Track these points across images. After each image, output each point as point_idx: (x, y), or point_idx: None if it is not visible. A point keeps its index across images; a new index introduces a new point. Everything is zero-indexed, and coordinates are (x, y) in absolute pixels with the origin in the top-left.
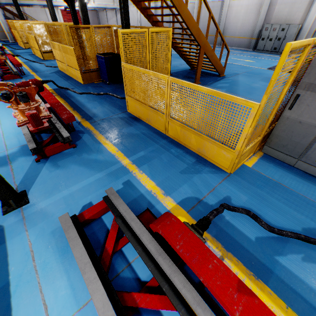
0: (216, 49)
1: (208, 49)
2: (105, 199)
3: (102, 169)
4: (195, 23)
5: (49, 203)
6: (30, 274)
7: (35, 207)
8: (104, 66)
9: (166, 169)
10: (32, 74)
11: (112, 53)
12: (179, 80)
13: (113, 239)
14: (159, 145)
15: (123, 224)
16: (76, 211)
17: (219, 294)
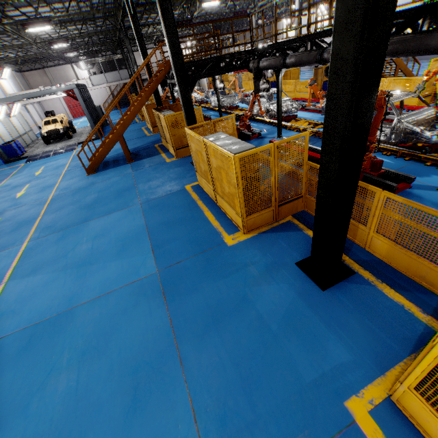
0: (408, 65)
1: (402, 66)
2: None
3: None
4: None
5: None
6: None
7: None
8: None
9: None
10: None
11: None
12: (392, 78)
13: None
14: None
15: None
16: None
17: (409, 107)
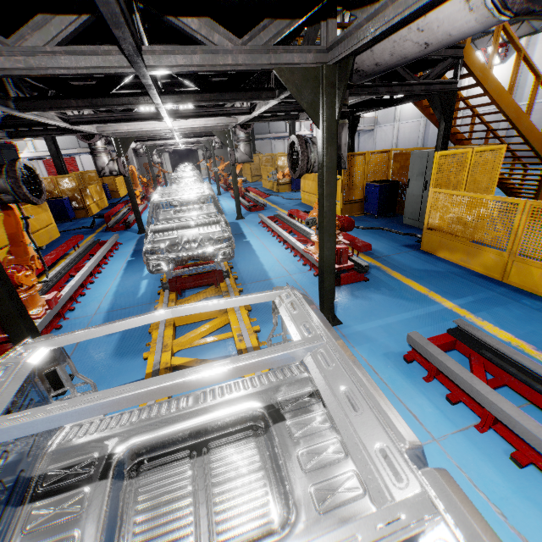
0: None
1: None
2: (452, 331)
3: (417, 307)
4: (539, 135)
5: (366, 328)
6: (379, 384)
7: (351, 329)
8: (375, 195)
9: (524, 322)
10: (273, 206)
11: (388, 180)
12: None
13: (481, 373)
14: (496, 293)
15: (497, 358)
16: (404, 341)
17: None
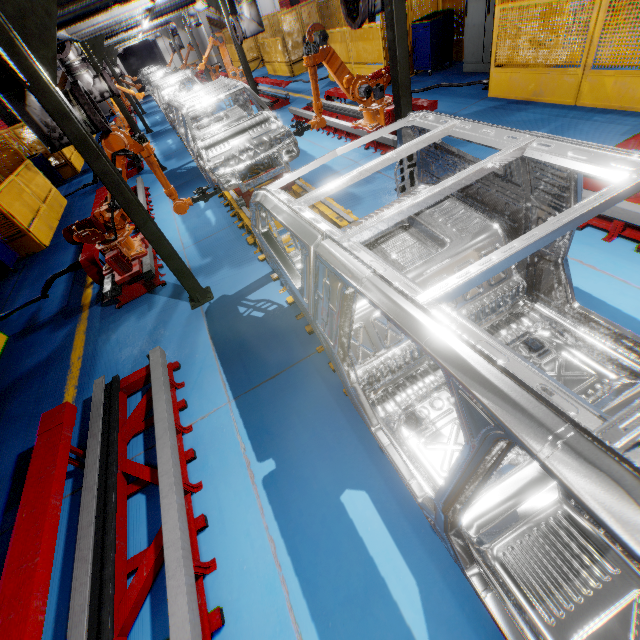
0: None
1: None
2: None
3: (492, 153)
4: None
5: None
6: None
7: None
8: (426, 42)
9: (594, 137)
10: (298, 96)
11: (439, 14)
12: None
13: None
14: (570, 118)
15: None
16: None
17: None
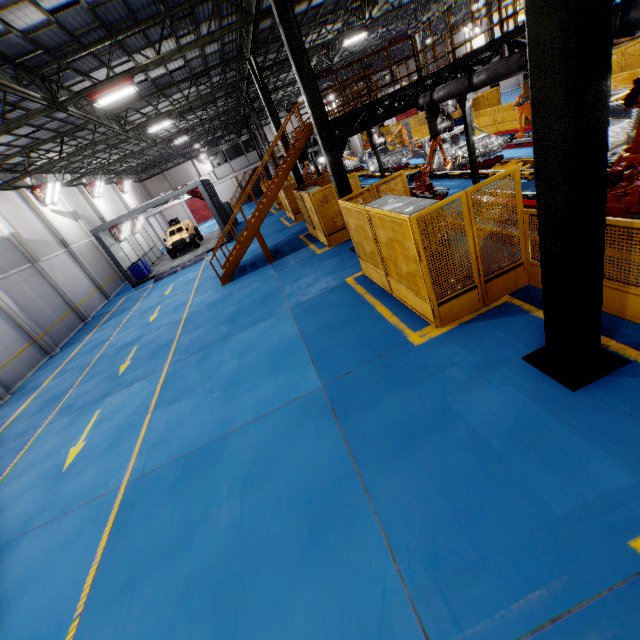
0: None
1: None
2: None
3: None
4: None
5: None
6: None
7: None
8: None
9: None
10: None
11: None
12: None
13: None
14: None
15: None
16: None
17: None
